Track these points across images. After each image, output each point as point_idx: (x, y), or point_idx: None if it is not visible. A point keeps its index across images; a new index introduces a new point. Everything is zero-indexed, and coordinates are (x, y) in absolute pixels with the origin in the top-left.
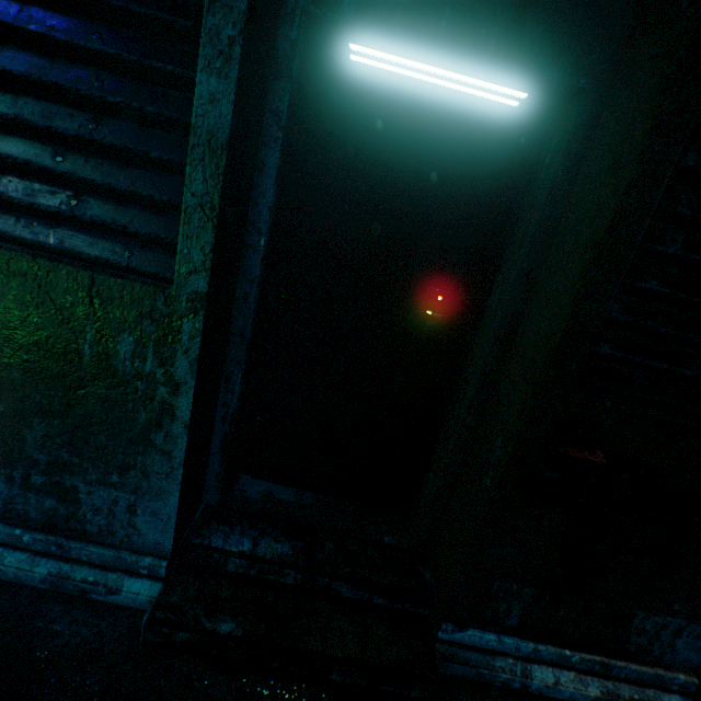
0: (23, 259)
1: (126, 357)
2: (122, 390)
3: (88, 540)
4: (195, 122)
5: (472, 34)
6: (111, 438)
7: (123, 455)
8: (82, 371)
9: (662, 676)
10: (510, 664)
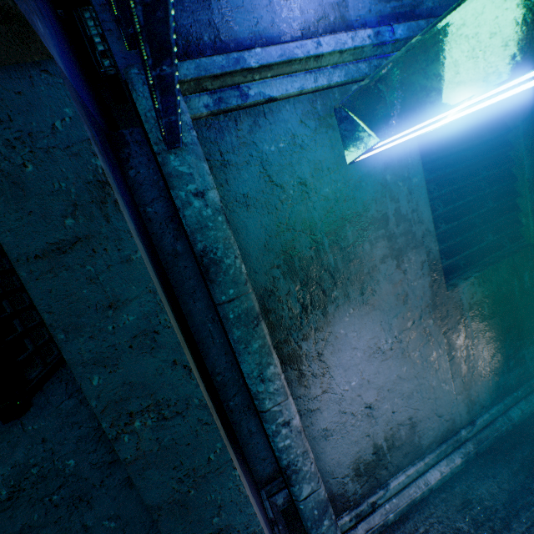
0: (491, 268)
1: (527, 282)
2: (528, 297)
3: (532, 377)
4: (527, 178)
5: None
6: (529, 321)
7: (533, 325)
8: (516, 300)
9: None
10: None
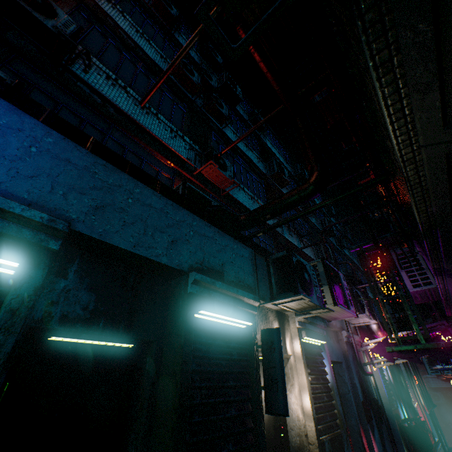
0: None
1: None
2: None
3: None
4: None
5: (114, 326)
6: None
7: None
8: None
9: None
10: None
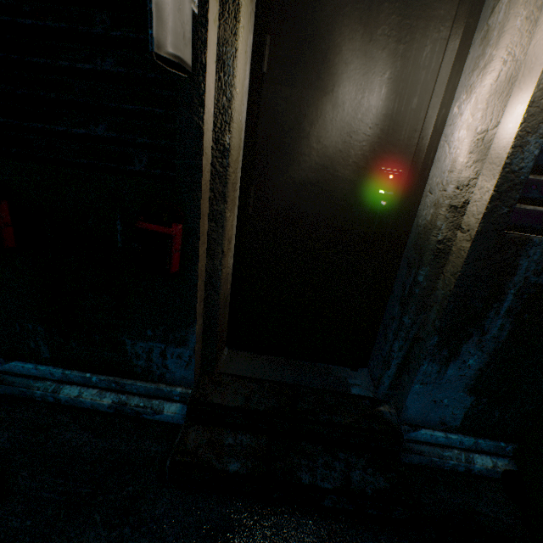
0: None
1: None
2: None
3: None
4: None
5: None
6: None
7: None
8: None
9: (162, 389)
10: (48, 385)
